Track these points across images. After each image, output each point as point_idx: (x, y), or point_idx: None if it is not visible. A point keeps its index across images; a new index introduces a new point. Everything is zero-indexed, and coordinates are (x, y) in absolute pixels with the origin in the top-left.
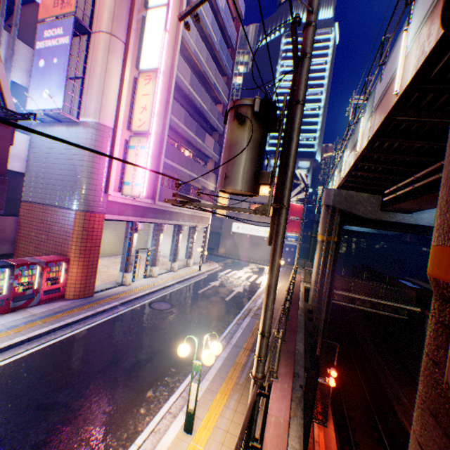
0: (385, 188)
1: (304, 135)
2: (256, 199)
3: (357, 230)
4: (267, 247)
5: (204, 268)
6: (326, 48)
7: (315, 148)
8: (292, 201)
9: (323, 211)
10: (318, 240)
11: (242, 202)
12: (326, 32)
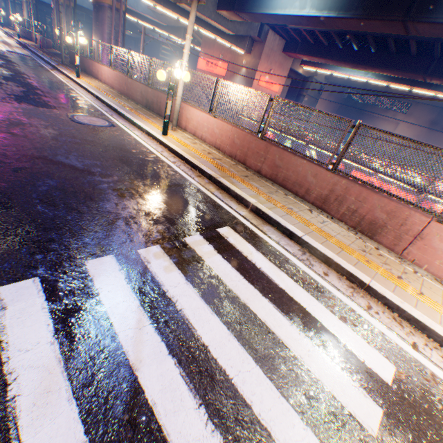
0: None
1: None
2: None
3: (49, 3)
4: None
5: None
6: None
7: None
8: None
9: None
10: (25, 2)
11: None
12: None
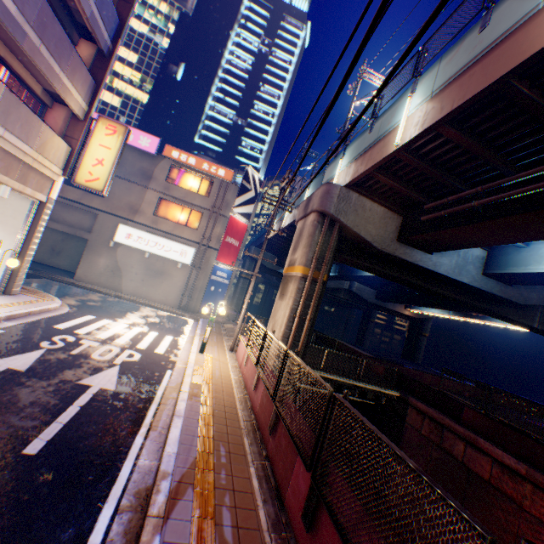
0: (427, 200)
1: (250, 142)
2: (175, 192)
3: None
4: (180, 281)
5: (6, 307)
6: (294, 45)
7: (260, 163)
8: (235, 213)
9: (315, 223)
10: (294, 275)
11: (148, 192)
12: (298, 26)
